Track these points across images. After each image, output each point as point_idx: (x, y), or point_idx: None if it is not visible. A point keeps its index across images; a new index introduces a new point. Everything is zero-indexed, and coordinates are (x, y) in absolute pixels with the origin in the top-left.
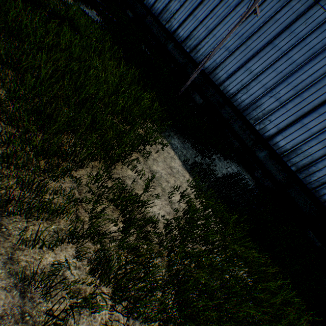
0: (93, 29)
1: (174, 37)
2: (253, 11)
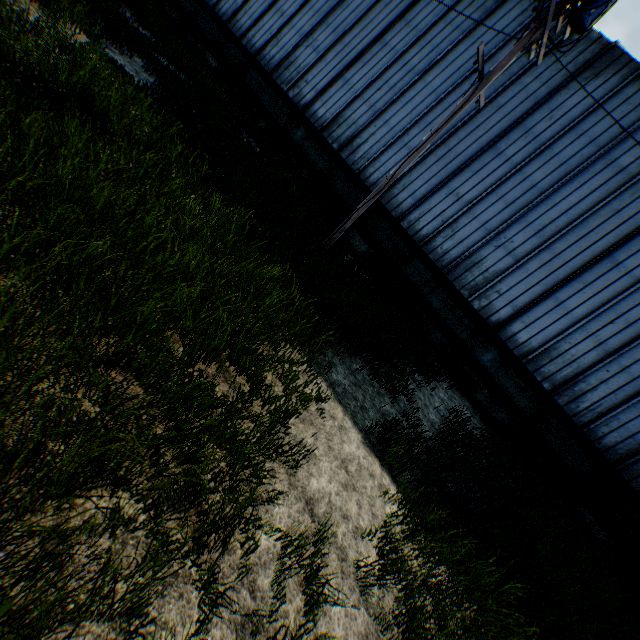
0: (140, 113)
1: (307, 117)
2: (457, 85)
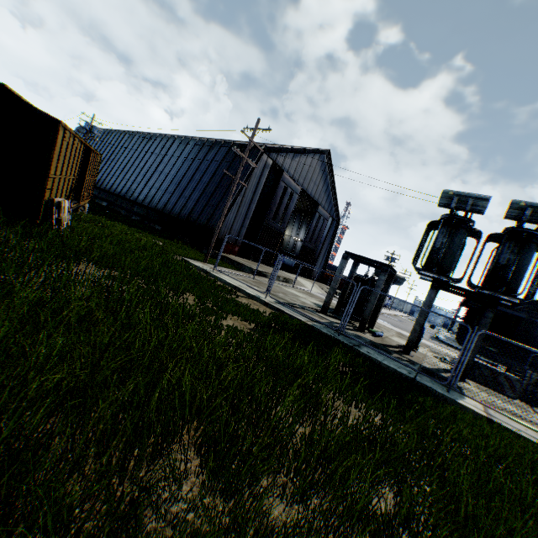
0: None
1: None
2: (125, 158)
